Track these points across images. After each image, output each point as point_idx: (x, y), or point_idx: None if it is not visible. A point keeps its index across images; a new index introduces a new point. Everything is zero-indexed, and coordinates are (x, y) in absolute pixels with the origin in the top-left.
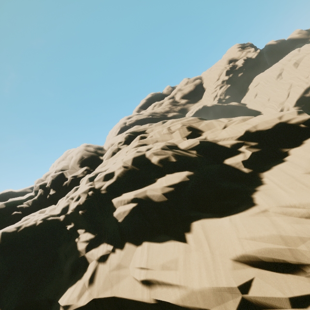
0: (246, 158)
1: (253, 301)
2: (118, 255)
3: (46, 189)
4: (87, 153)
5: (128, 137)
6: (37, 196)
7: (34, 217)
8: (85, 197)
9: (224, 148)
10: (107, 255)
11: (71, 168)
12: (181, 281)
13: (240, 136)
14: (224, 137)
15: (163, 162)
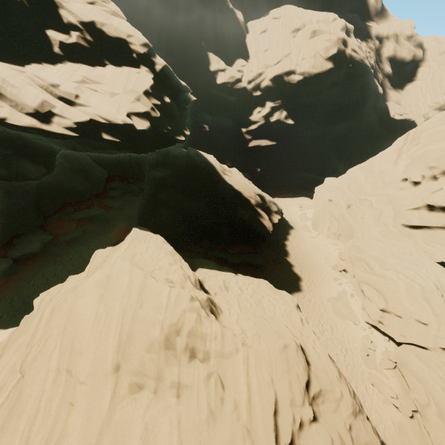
0: (66, 41)
1: None
2: None
3: None
4: None
5: None
6: None
7: None
8: None
9: (60, 19)
10: None
11: None
12: None
13: (84, 22)
14: (71, 10)
15: None
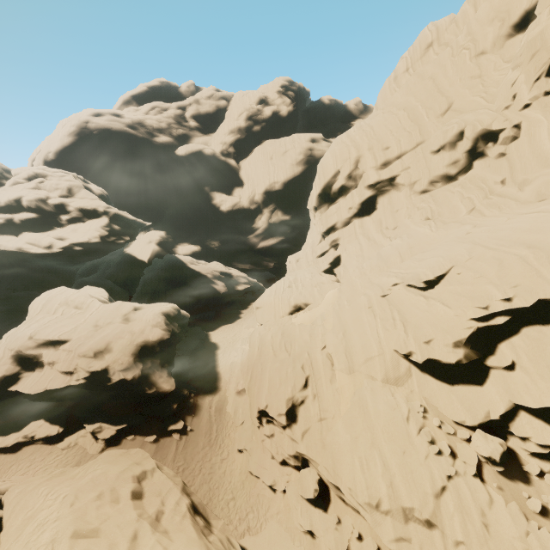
0: (68, 217)
1: (20, 247)
2: None
3: None
4: None
5: (32, 175)
6: None
7: None
8: None
9: (66, 210)
10: None
11: None
12: (7, 243)
13: (77, 207)
14: (72, 205)
15: (28, 206)
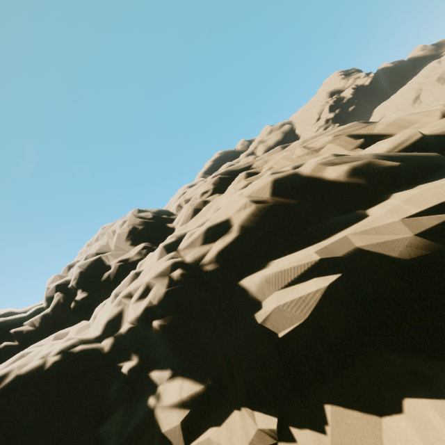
0: None
1: None
2: None
3: (69, 291)
4: (143, 221)
5: (219, 181)
6: (50, 308)
7: (41, 348)
8: (166, 285)
9: None
10: None
11: (116, 249)
12: None
13: None
14: None
15: (364, 171)
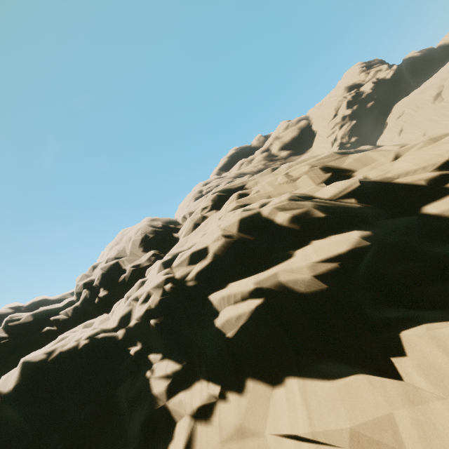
0: None
1: None
2: (234, 405)
3: (94, 288)
4: (154, 230)
5: (217, 198)
6: (79, 301)
7: (75, 334)
8: (160, 294)
9: (414, 187)
10: (210, 406)
11: (131, 255)
12: None
13: (444, 162)
14: (408, 170)
15: (300, 219)
